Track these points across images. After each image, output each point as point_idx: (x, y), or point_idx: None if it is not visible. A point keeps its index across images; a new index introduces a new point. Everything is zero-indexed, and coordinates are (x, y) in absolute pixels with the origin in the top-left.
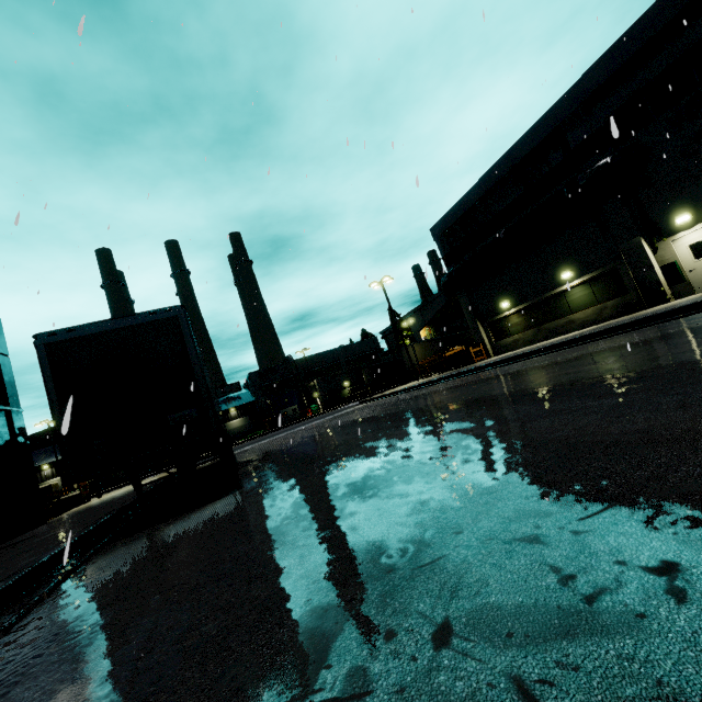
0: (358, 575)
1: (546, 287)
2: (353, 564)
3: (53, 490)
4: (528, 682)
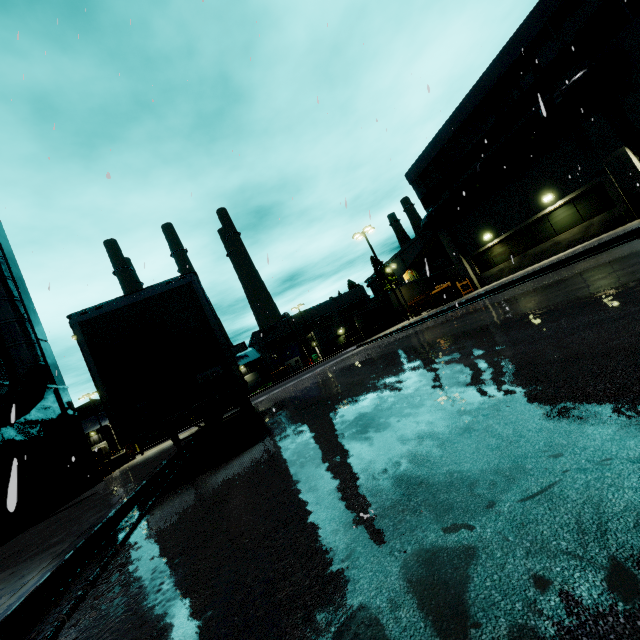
0: (451, 511)
1: (528, 213)
2: (438, 499)
3: (103, 453)
4: None
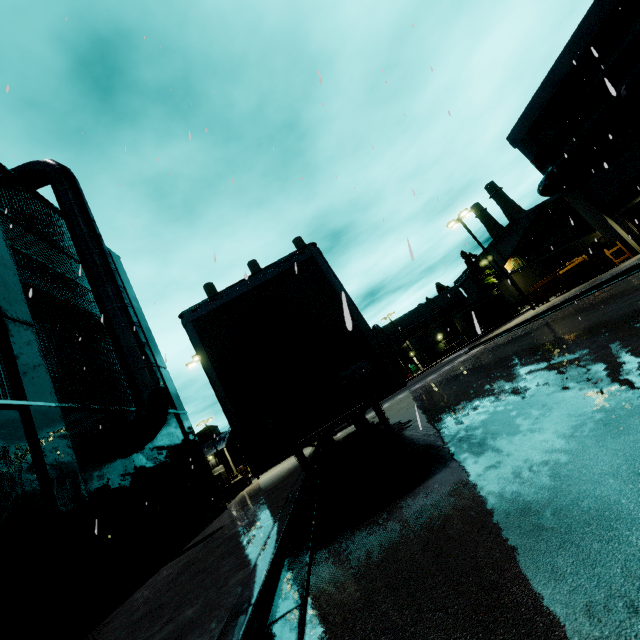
0: None
1: None
2: None
3: (222, 477)
4: None
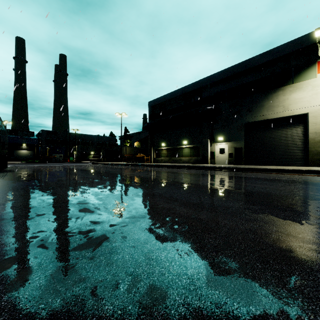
0: None
1: (178, 144)
2: None
3: None
4: None
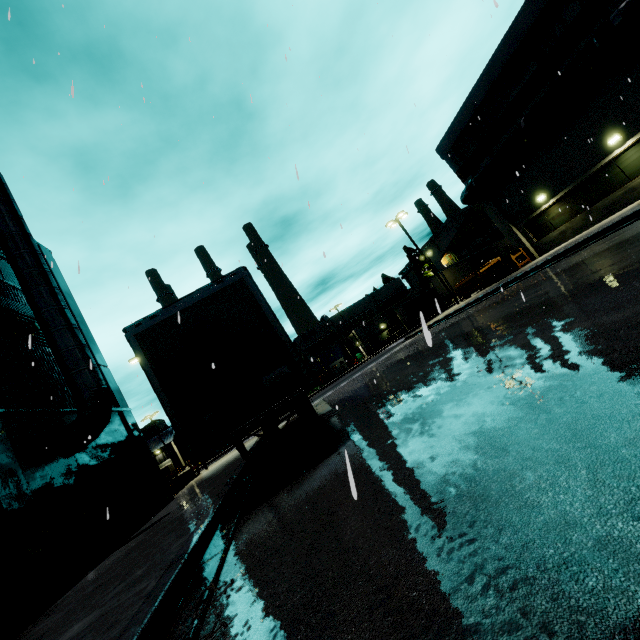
0: None
1: (589, 163)
2: None
3: (170, 470)
4: None
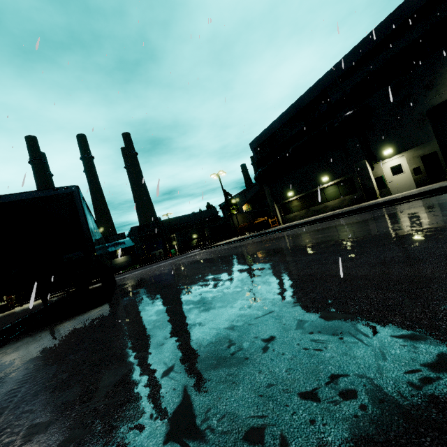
0: (147, 347)
1: (314, 185)
2: (148, 342)
3: None
4: (189, 387)
